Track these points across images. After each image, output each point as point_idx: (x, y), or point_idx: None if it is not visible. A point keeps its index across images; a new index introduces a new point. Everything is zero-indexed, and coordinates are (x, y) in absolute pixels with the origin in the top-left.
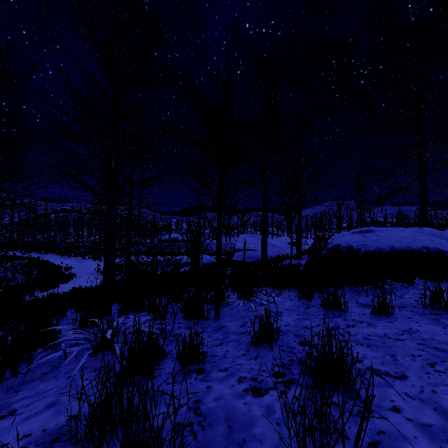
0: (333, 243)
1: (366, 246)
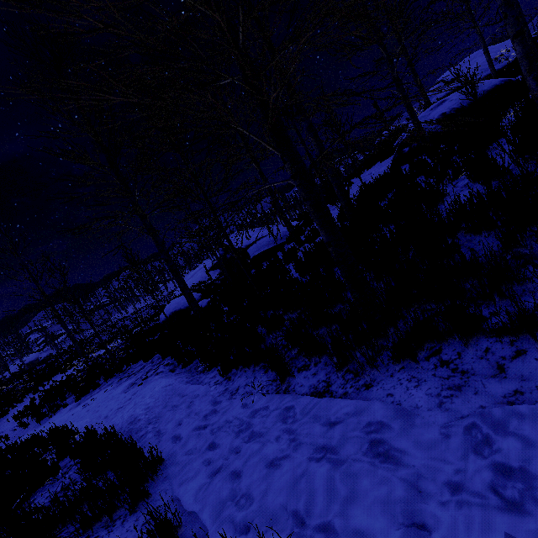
0: (436, 117)
1: (464, 102)
